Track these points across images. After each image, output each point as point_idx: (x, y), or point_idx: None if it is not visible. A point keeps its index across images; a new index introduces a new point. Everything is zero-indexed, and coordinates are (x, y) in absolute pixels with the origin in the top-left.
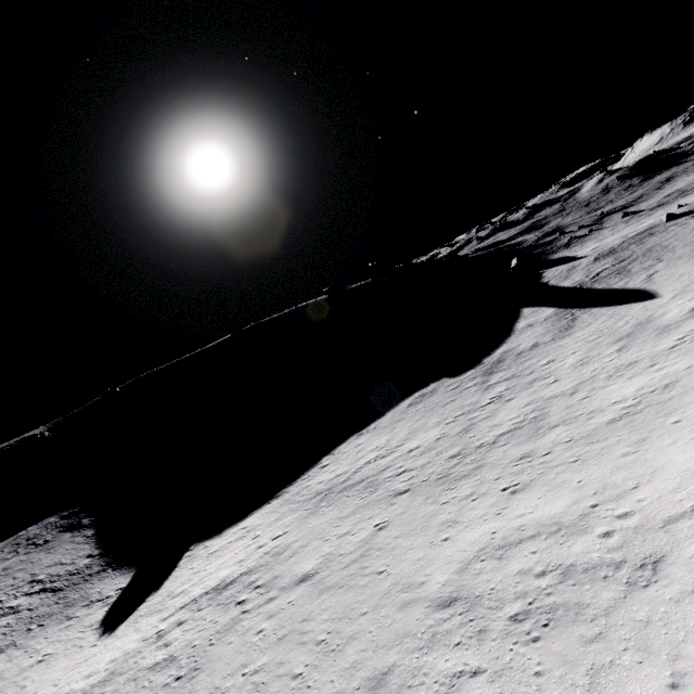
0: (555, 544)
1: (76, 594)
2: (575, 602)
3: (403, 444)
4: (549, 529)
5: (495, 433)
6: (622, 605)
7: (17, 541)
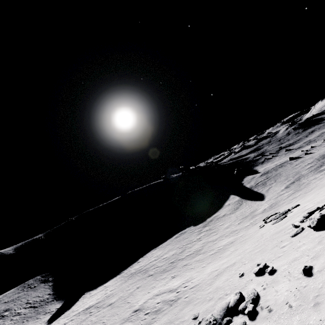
0: (167, 294)
1: (41, 309)
2: (158, 310)
3: (163, 255)
4: (170, 290)
5: (186, 254)
6: (165, 310)
7: (24, 285)
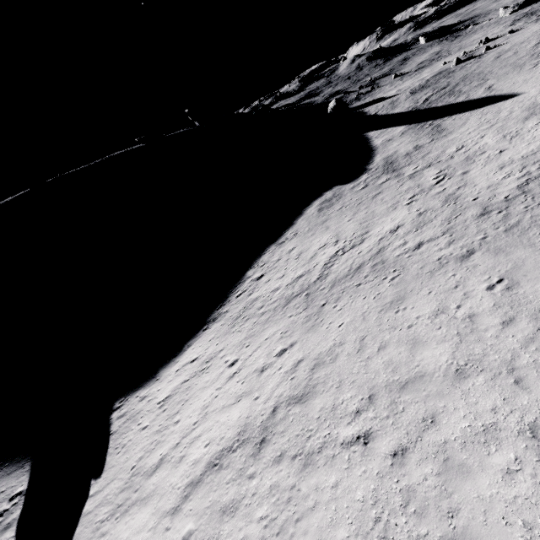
0: None
1: None
2: None
3: (369, 230)
4: None
5: (506, 188)
6: None
7: None
